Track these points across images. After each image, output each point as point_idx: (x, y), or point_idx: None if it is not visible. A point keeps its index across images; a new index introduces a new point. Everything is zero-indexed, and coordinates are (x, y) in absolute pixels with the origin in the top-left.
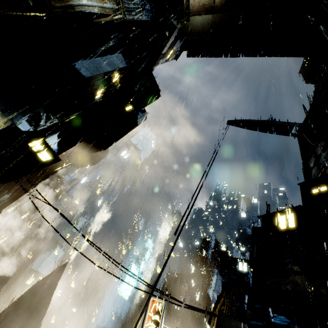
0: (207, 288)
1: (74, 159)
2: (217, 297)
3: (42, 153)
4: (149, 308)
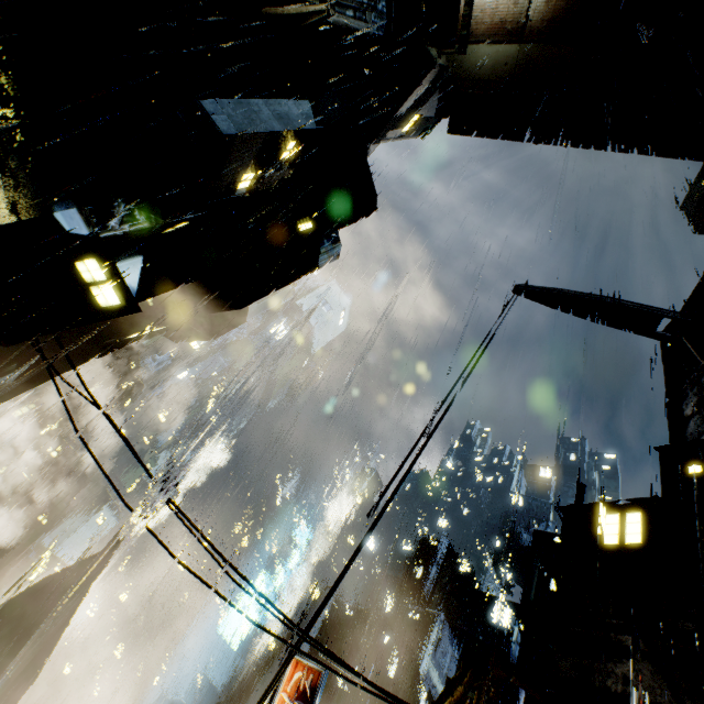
0: (416, 653)
1: (170, 320)
2: (447, 682)
3: (103, 288)
4: (284, 681)
